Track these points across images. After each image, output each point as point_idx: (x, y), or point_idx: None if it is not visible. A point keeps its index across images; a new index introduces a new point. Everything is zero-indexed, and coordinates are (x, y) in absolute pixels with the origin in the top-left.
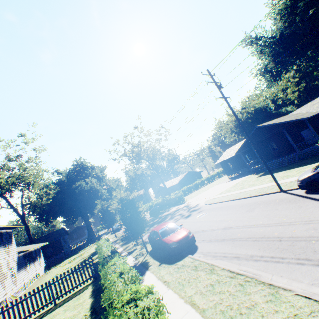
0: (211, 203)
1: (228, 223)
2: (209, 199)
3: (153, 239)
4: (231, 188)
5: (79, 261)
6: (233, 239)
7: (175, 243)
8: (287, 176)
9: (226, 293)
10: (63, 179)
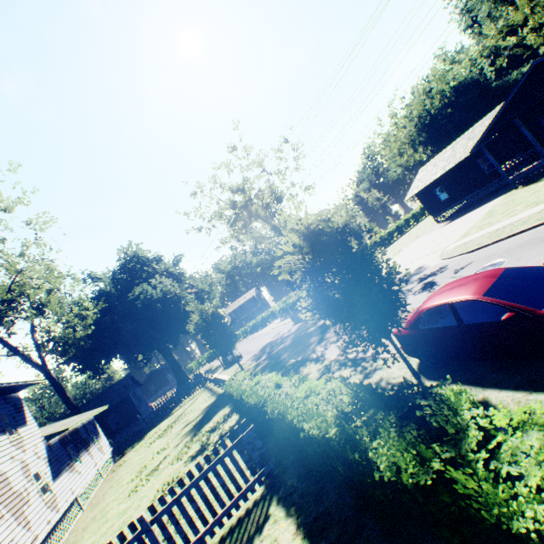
0: (473, 249)
1: None
2: (443, 250)
3: (454, 330)
4: (488, 220)
5: (184, 432)
6: None
7: None
8: None
9: None
10: (106, 288)
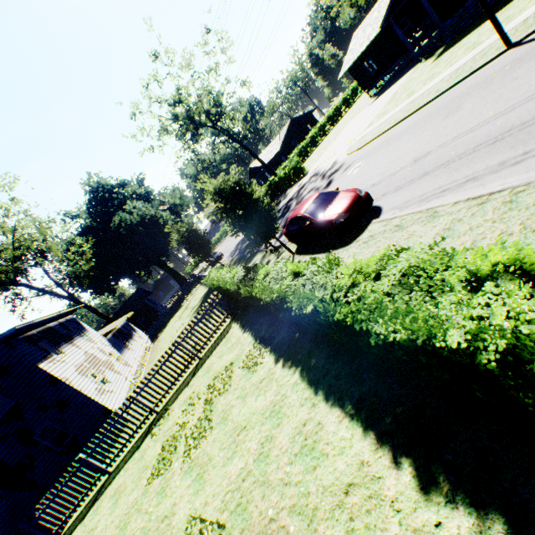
0: (360, 147)
1: (418, 151)
2: (351, 144)
3: (298, 230)
4: (387, 107)
5: (192, 313)
6: (445, 165)
7: (342, 216)
8: (509, 19)
9: (485, 224)
10: (87, 223)
